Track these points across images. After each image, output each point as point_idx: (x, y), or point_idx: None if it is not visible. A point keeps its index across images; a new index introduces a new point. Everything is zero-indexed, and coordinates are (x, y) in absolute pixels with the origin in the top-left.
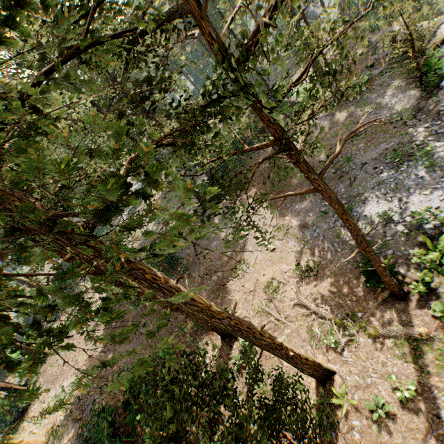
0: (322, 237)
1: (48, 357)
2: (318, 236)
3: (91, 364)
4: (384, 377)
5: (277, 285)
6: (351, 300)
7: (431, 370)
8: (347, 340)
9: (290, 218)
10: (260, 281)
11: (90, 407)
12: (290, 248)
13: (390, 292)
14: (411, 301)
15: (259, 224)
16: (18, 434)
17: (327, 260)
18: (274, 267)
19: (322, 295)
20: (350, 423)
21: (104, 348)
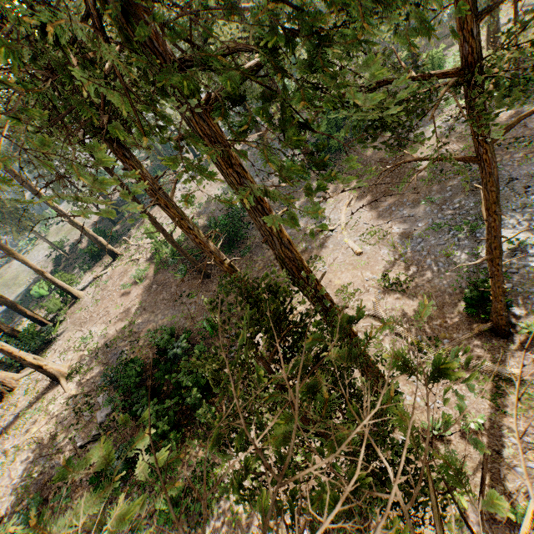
0: (426, 252)
1: (78, 302)
2: (420, 251)
3: (124, 319)
4: (451, 406)
5: (353, 292)
6: (439, 325)
7: (509, 411)
8: (419, 363)
9: (392, 223)
10: (333, 283)
11: (117, 356)
12: (381, 256)
13: (492, 325)
14: (513, 341)
15: (350, 222)
16: (43, 358)
17: (424, 278)
18: (355, 272)
19: (405, 313)
20: (396, 437)
21: (140, 307)
